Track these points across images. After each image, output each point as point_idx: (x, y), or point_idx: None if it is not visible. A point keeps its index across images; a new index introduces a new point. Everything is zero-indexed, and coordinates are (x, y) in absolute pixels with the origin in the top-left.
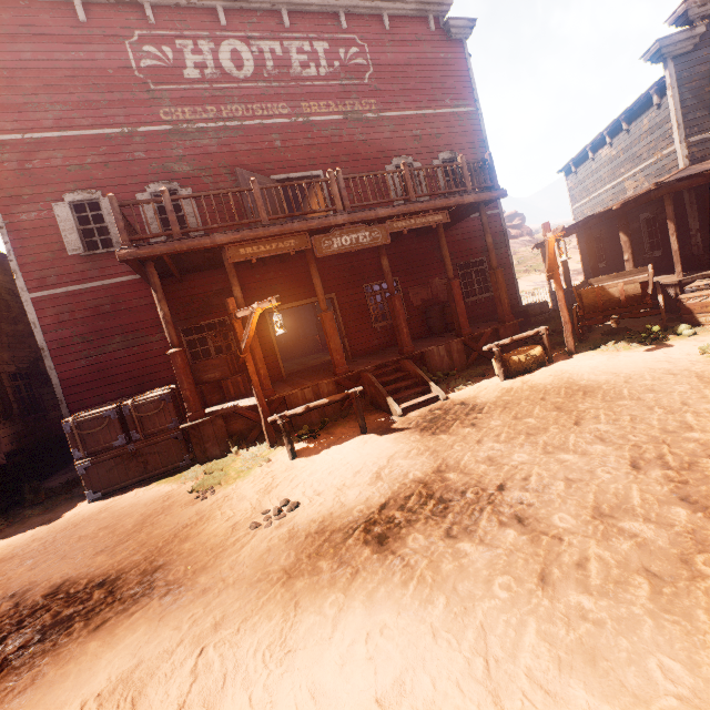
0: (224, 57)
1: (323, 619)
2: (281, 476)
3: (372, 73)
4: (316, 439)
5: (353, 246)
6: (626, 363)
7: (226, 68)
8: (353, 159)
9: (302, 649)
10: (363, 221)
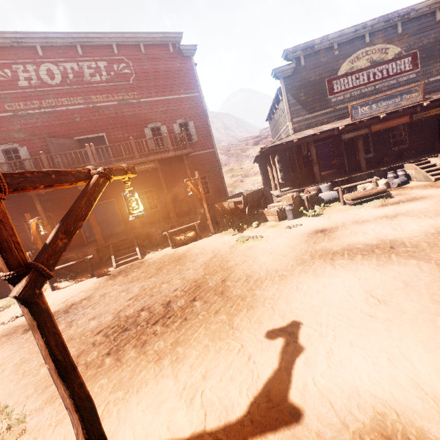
0: (43, 73)
1: None
2: None
3: (134, 77)
4: (74, 280)
5: None
6: (215, 243)
7: (44, 79)
8: (124, 125)
9: None
10: None
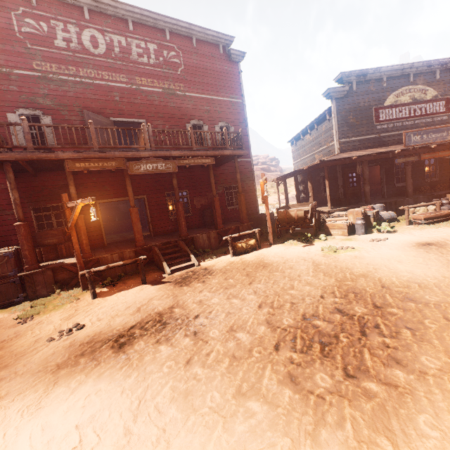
0: (85, 38)
1: (67, 389)
2: (81, 309)
3: (183, 69)
4: (114, 286)
5: (154, 171)
6: (290, 252)
7: (86, 45)
8: (166, 116)
9: (48, 406)
10: (162, 156)
